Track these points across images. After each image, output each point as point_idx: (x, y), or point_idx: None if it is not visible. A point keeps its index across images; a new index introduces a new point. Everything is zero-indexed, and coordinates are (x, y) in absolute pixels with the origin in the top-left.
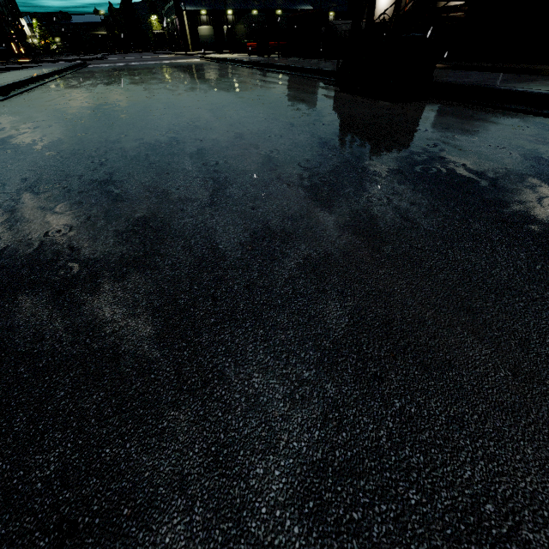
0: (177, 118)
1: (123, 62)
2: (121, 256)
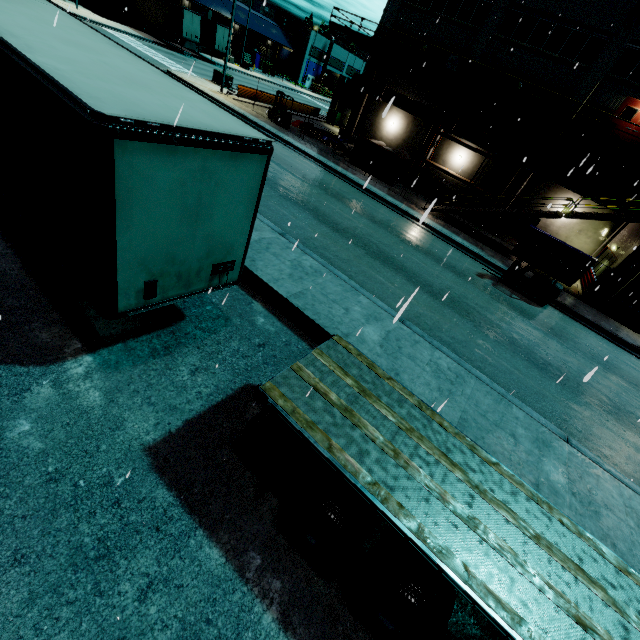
0: (517, 331)
1: None
2: None
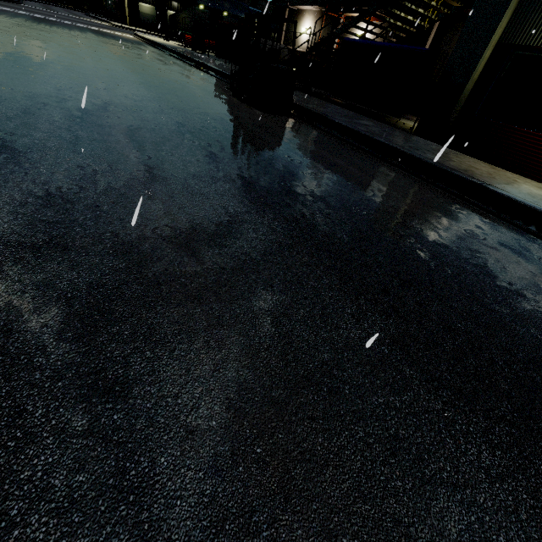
0: (68, 80)
1: (42, 14)
2: None
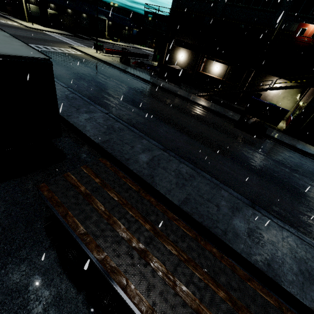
0: (238, 151)
1: None
2: None
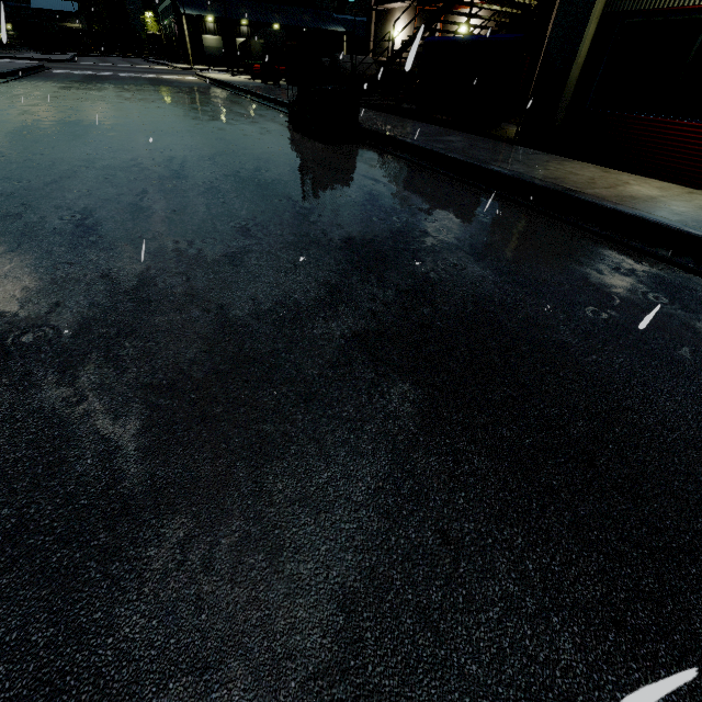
0: (110, 140)
1: (96, 70)
2: (9, 213)
